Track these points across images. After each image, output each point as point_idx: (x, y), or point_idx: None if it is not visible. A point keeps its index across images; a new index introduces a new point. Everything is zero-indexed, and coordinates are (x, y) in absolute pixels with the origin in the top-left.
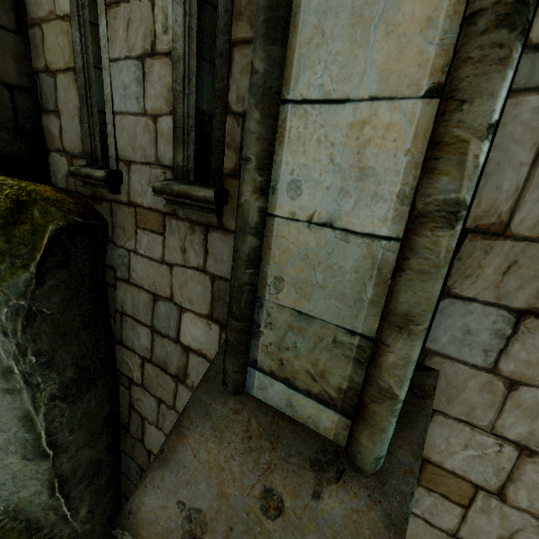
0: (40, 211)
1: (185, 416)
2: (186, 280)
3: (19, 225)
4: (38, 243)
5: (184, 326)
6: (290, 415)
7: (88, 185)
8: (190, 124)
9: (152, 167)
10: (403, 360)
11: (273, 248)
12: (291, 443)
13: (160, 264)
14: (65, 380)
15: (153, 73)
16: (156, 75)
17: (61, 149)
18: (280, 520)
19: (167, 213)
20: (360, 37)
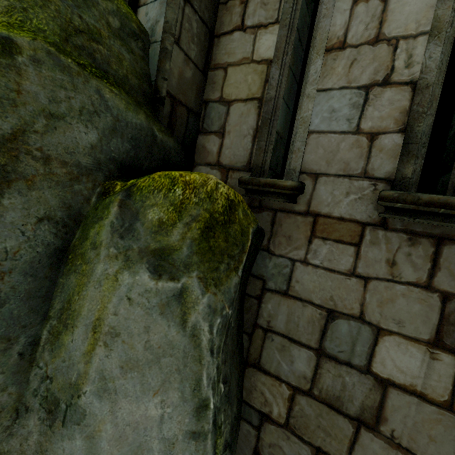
0: (242, 212)
1: None
2: (393, 297)
3: (231, 224)
4: (245, 245)
5: (383, 352)
6: None
7: (254, 194)
8: (423, 141)
9: (353, 179)
10: None
11: None
12: None
13: (347, 276)
14: (232, 417)
15: (381, 99)
16: (384, 100)
17: (214, 163)
18: None
19: (367, 223)
20: None
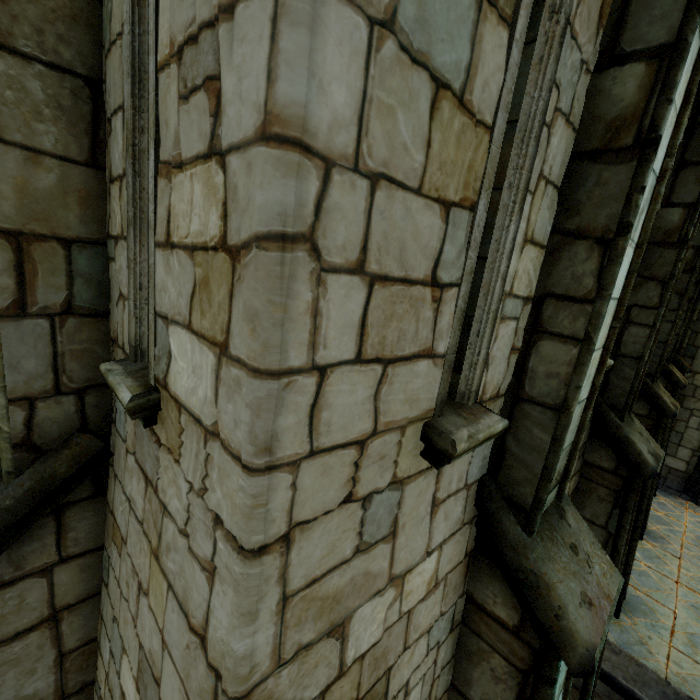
0: None
1: None
2: None
3: None
4: None
5: None
6: None
7: None
8: None
9: None
10: None
11: None
12: None
13: None
14: None
15: None
16: None
17: None
18: None
19: None
20: None
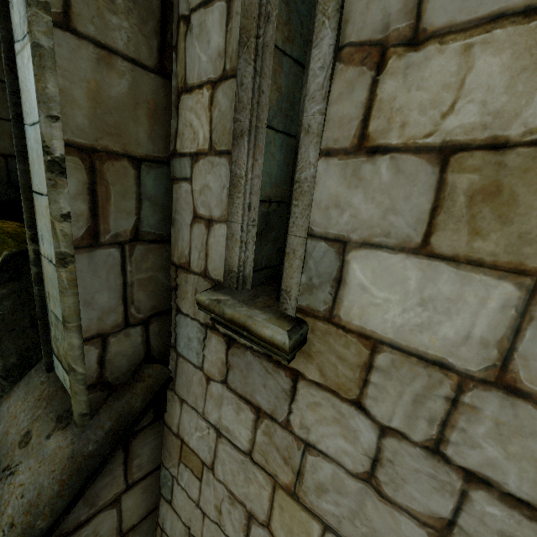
0: None
1: (18, 384)
2: None
3: None
4: None
5: None
6: (66, 387)
7: None
8: None
9: None
10: (70, 345)
11: (45, 274)
12: (56, 404)
13: None
14: (8, 364)
15: None
16: None
17: None
18: (24, 449)
19: None
20: (40, 164)
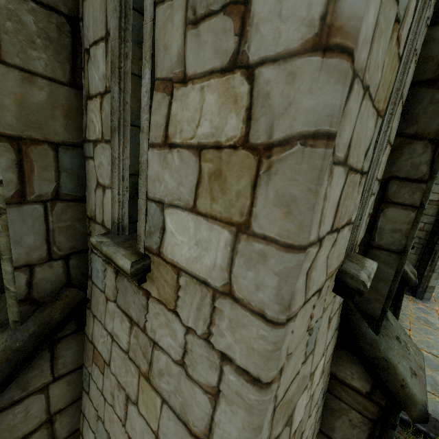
0: None
1: None
2: None
3: None
4: None
5: None
6: None
7: None
8: None
9: None
10: (5, 271)
11: None
12: (2, 315)
13: None
14: None
15: None
16: None
17: None
18: None
19: None
20: None
